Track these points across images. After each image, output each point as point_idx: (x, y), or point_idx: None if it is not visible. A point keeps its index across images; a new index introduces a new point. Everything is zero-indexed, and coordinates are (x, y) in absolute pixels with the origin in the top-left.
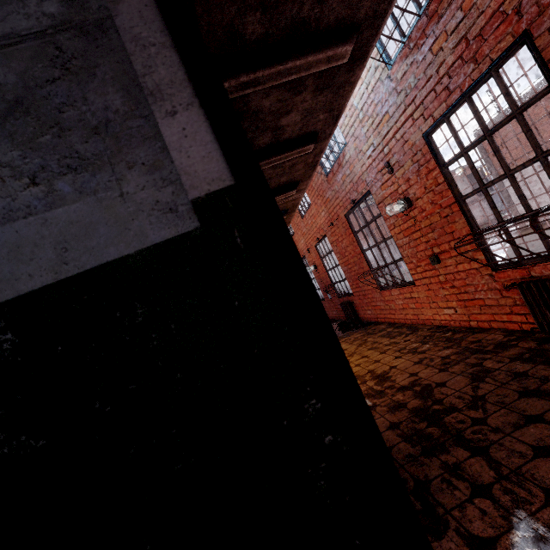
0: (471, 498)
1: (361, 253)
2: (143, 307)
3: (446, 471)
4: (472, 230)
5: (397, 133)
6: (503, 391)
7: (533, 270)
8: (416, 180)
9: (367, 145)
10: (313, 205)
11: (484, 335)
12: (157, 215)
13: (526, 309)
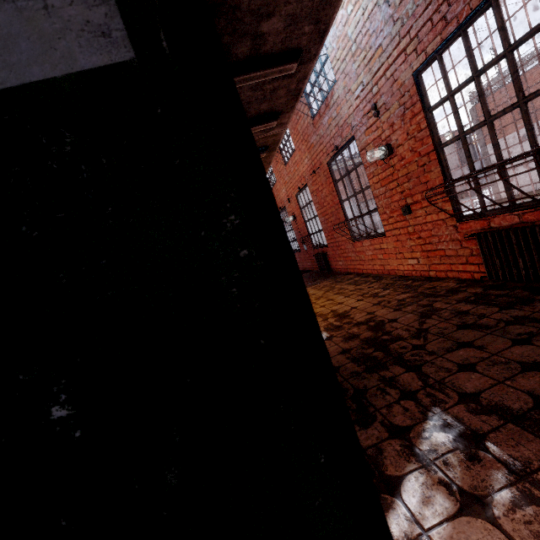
0: (398, 400)
1: (339, 203)
2: (71, 136)
3: (382, 382)
4: (445, 180)
5: (388, 71)
6: (444, 325)
7: (493, 221)
8: (400, 124)
9: (356, 84)
10: (297, 151)
11: (439, 283)
12: (88, 37)
13: (480, 259)
